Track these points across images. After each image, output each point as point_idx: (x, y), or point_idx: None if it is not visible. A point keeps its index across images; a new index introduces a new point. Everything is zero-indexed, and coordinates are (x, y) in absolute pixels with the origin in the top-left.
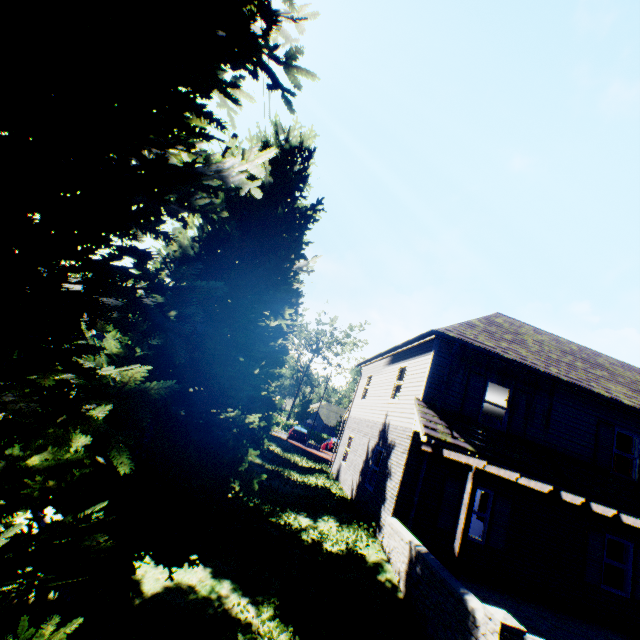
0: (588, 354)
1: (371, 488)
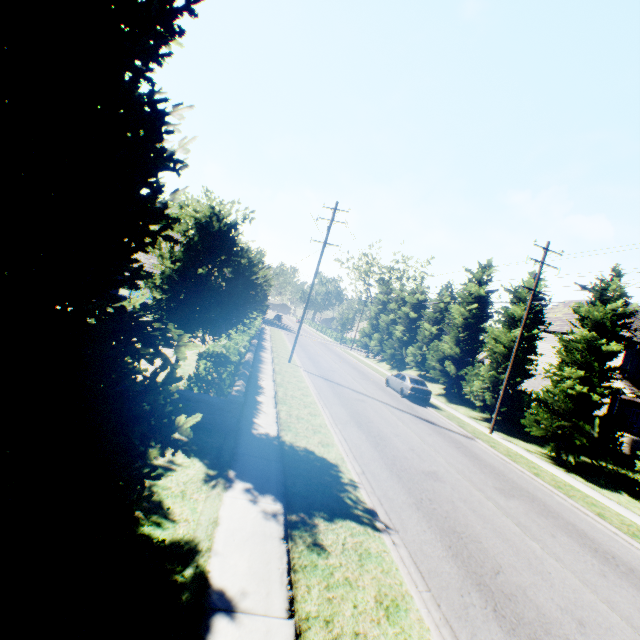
0: None
1: None
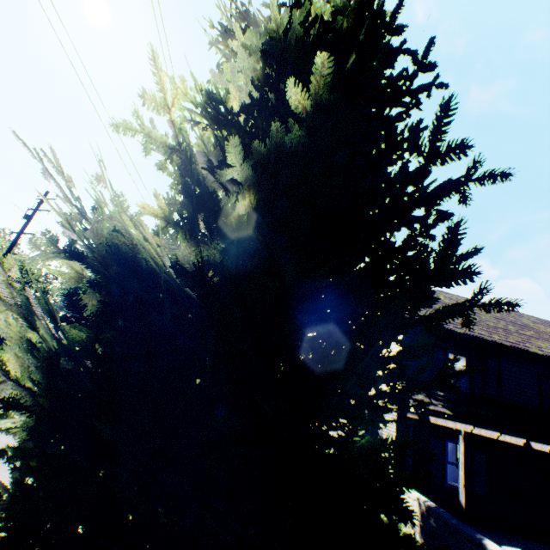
0: (514, 316)
1: None
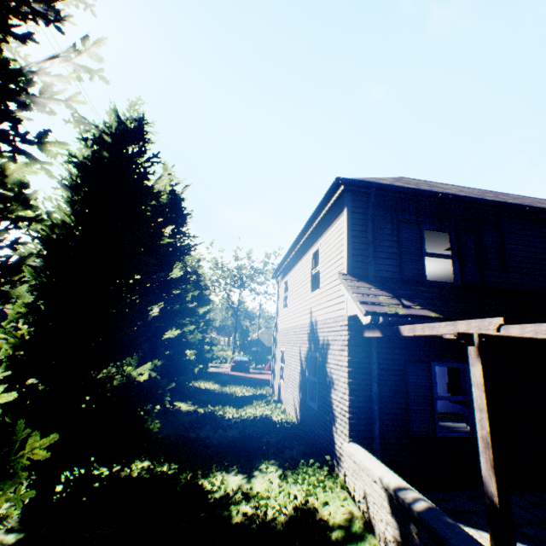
0: (500, 194)
1: (315, 405)
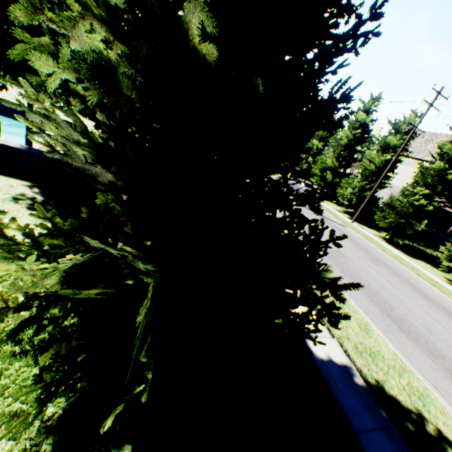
0: None
1: None
